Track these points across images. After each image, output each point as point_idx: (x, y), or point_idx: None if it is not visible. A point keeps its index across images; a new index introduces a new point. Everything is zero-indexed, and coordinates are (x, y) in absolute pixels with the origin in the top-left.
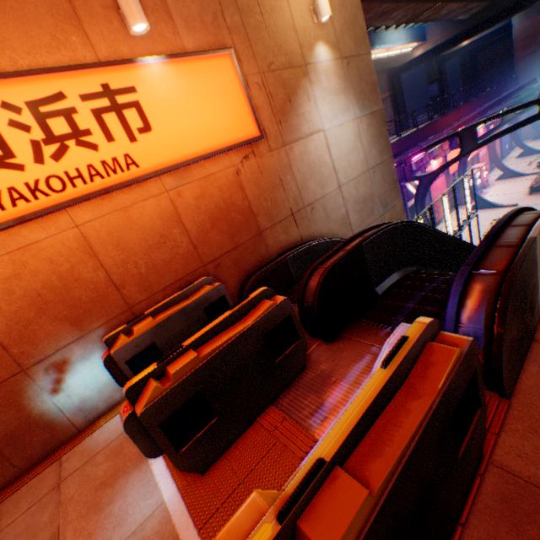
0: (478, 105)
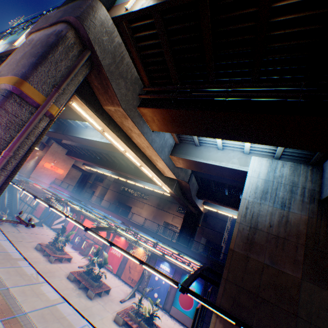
0: (134, 227)
